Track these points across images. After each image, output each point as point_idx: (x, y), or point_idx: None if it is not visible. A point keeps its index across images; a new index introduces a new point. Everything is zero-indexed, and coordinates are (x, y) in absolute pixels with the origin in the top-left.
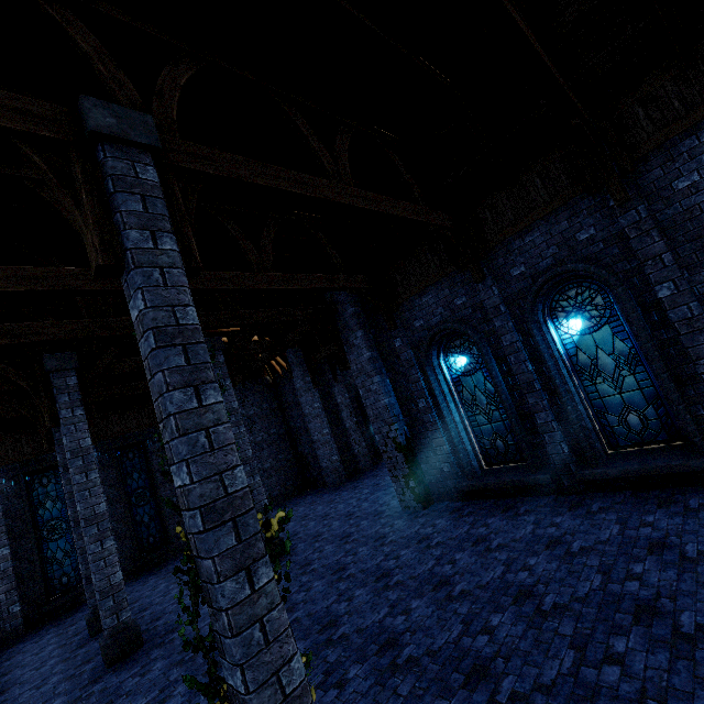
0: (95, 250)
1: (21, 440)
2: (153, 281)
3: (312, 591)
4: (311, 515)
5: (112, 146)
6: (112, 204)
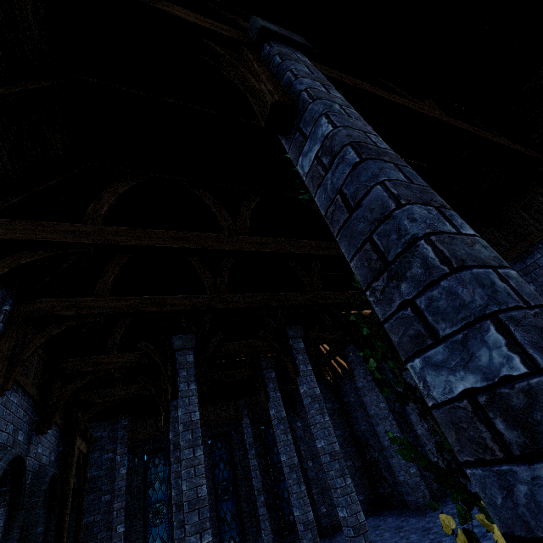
0: (269, 93)
1: (146, 421)
2: (335, 110)
3: None
4: None
5: (276, 43)
6: (280, 71)
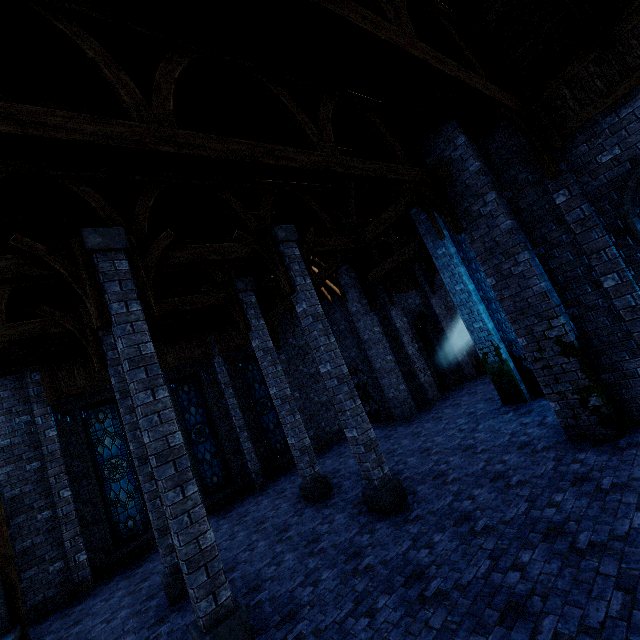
0: None
1: (73, 371)
2: None
3: (534, 571)
4: (400, 450)
5: None
6: None
